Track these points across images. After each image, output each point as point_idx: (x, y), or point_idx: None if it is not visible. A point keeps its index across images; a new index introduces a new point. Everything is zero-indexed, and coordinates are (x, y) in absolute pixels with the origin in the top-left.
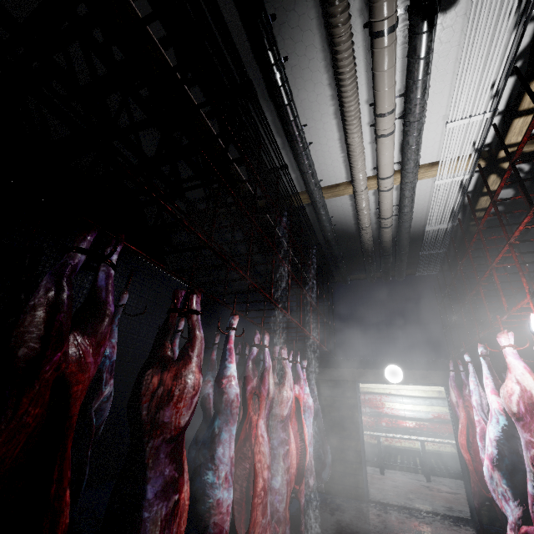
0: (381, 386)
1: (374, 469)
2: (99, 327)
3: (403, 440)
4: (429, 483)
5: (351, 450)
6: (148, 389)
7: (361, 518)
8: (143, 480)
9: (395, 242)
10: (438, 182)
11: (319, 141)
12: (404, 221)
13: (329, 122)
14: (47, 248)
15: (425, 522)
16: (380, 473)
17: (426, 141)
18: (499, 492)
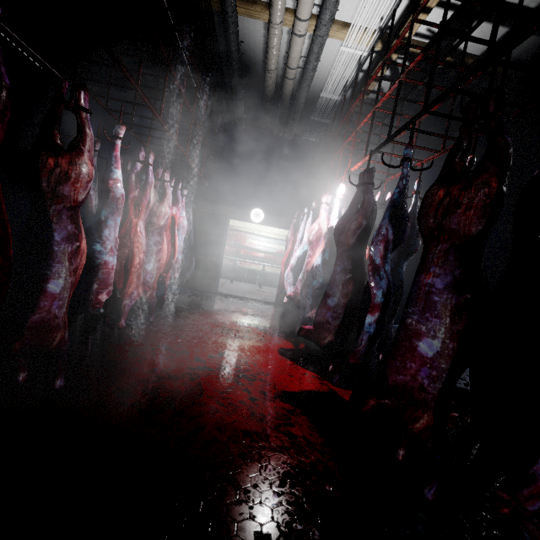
0: (248, 227)
1: (227, 280)
2: (0, 97)
3: (252, 264)
4: (260, 289)
5: (212, 264)
6: (45, 167)
7: (209, 299)
8: (51, 230)
9: (294, 98)
10: (343, 48)
11: None
12: (306, 78)
13: None
14: None
15: (248, 303)
16: (230, 282)
17: None
18: (289, 282)
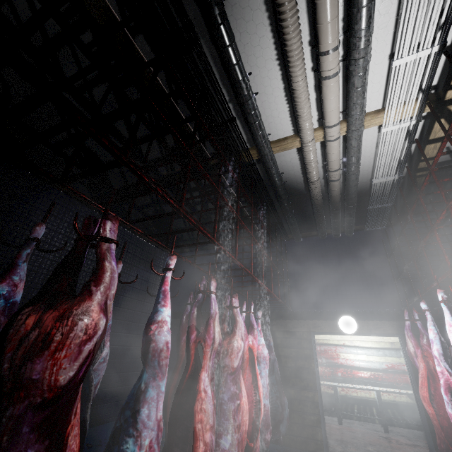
0: (336, 338)
1: (332, 418)
2: None
3: (359, 390)
4: (387, 434)
5: (309, 401)
6: (16, 332)
7: None
8: None
9: (343, 197)
10: (384, 129)
11: (265, 91)
12: (351, 173)
13: (274, 68)
14: (18, 208)
15: None
16: (338, 423)
17: (372, 85)
18: None
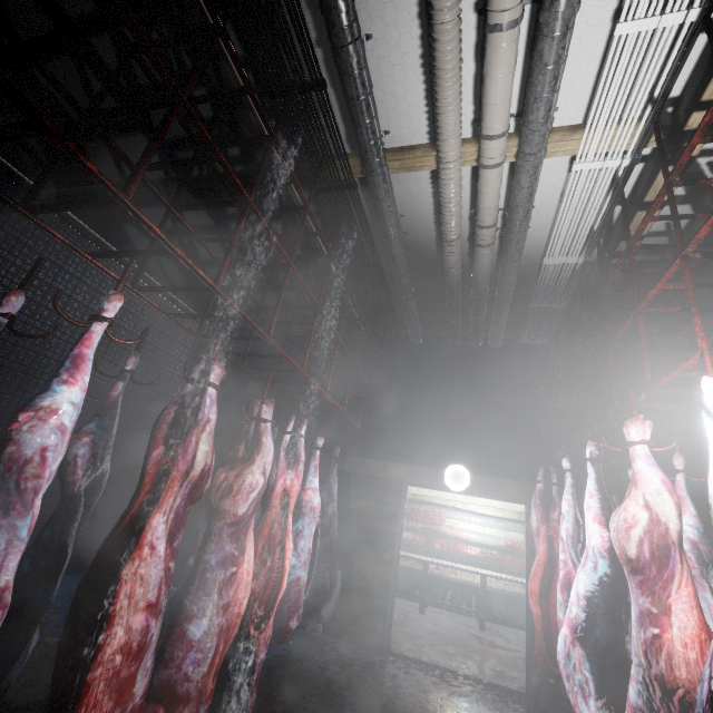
0: (444, 496)
1: (413, 604)
2: None
3: (460, 570)
4: (481, 632)
5: (377, 579)
6: None
7: (367, 679)
8: None
9: (495, 281)
10: (578, 166)
11: (386, 35)
12: (512, 238)
13: None
14: None
15: (460, 693)
16: (419, 611)
17: (574, 71)
18: (573, 680)
